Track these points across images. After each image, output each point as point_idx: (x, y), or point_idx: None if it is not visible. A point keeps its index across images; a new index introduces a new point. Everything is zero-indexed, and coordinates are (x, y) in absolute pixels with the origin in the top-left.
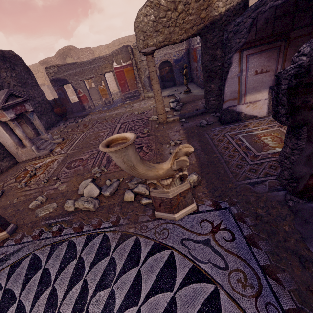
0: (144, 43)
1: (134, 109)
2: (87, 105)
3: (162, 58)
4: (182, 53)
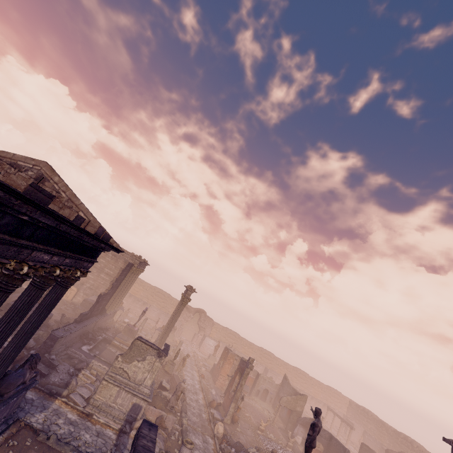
0: (282, 402)
1: (255, 405)
2: None
3: (267, 387)
4: (274, 392)
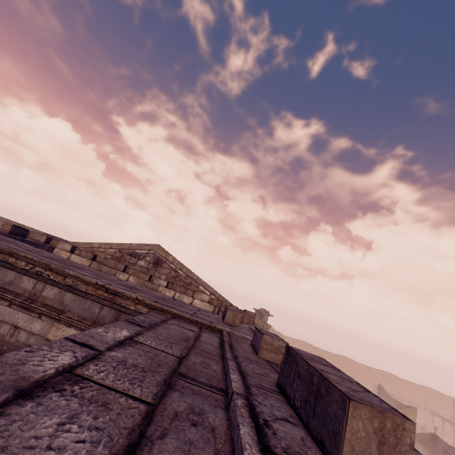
0: None
1: None
2: None
3: None
4: None
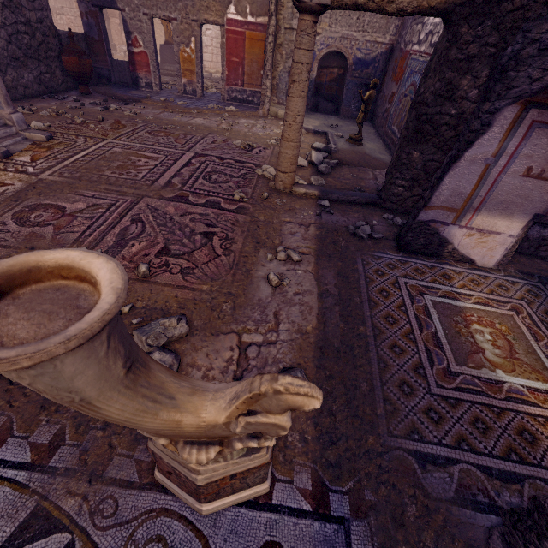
0: None
1: (236, 130)
2: (145, 80)
3: (334, 43)
4: (378, 51)
